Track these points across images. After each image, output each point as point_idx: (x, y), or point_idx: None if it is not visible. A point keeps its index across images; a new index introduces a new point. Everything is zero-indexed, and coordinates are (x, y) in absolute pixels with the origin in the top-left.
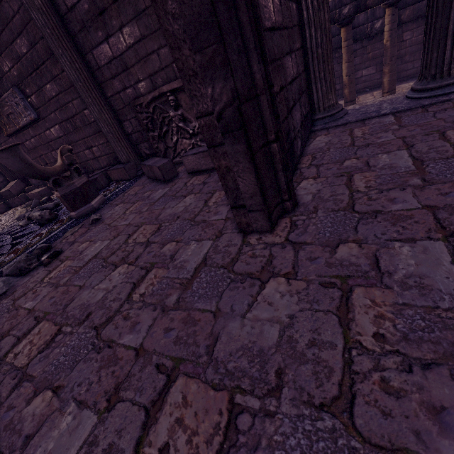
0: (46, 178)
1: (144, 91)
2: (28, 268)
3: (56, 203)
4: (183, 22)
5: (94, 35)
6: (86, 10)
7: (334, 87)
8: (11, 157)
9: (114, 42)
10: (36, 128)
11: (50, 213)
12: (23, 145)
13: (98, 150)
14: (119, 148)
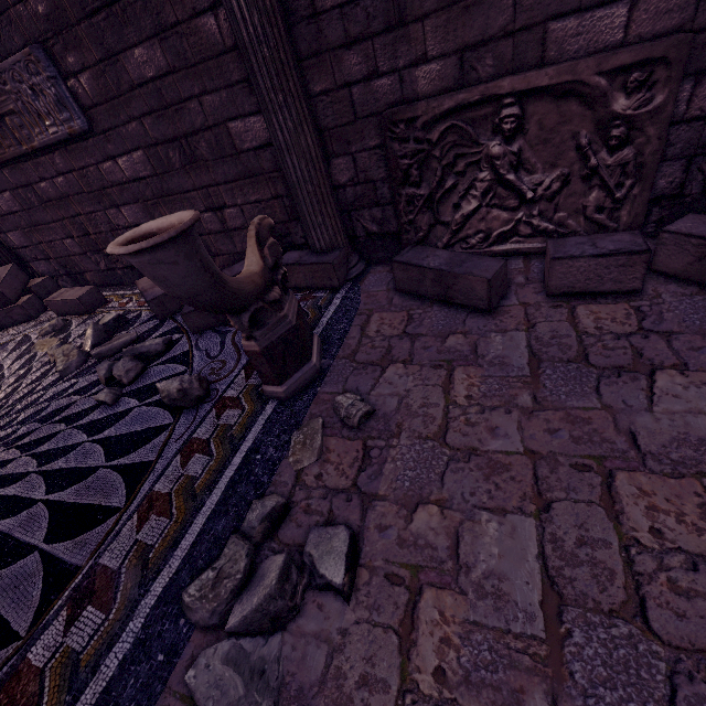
0: (239, 309)
1: (427, 86)
2: (294, 607)
3: (166, 341)
4: None
5: None
6: None
7: None
8: (183, 260)
9: None
10: (76, 152)
11: (200, 382)
12: (28, 188)
13: (239, 215)
14: (320, 218)
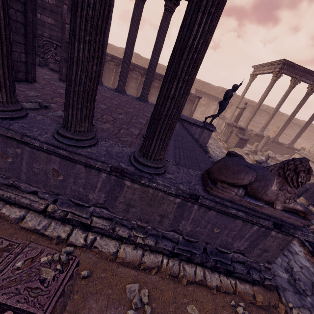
0: None
1: (46, 36)
2: None
3: None
4: (65, 45)
5: (37, 9)
6: (39, 2)
7: (101, 77)
8: None
9: (44, 17)
10: None
11: None
12: None
13: None
14: None
